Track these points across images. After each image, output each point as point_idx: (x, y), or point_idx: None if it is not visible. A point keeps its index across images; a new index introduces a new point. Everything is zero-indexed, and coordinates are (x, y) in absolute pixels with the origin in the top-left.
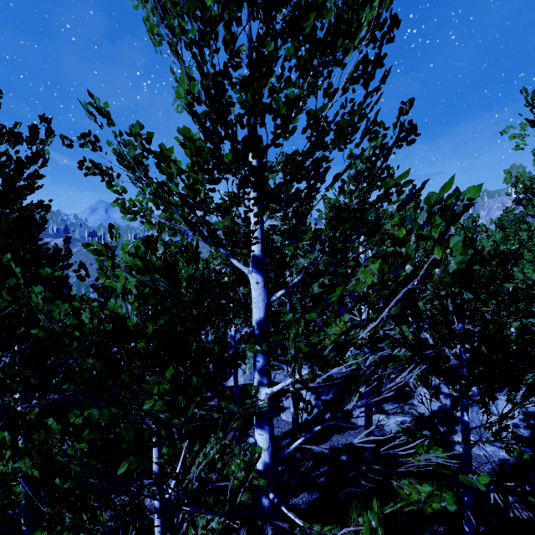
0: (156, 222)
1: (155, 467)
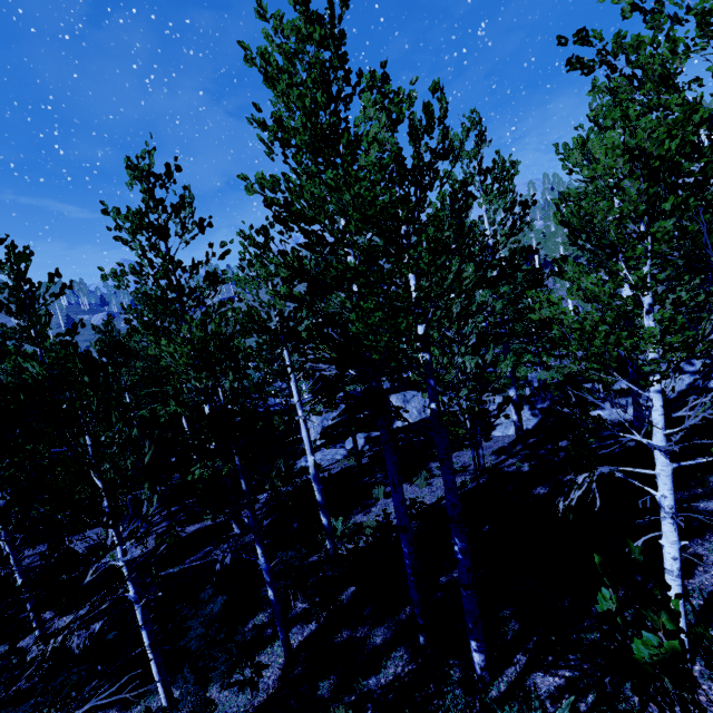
0: (636, 100)
1: (650, 299)
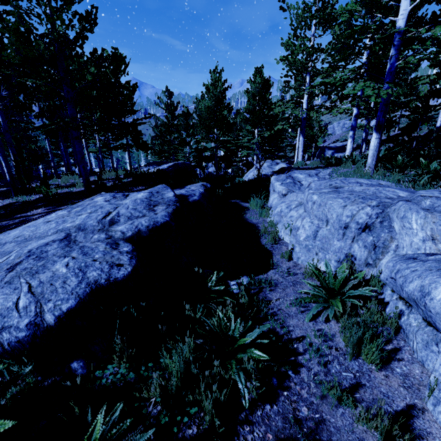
0: None
1: None
